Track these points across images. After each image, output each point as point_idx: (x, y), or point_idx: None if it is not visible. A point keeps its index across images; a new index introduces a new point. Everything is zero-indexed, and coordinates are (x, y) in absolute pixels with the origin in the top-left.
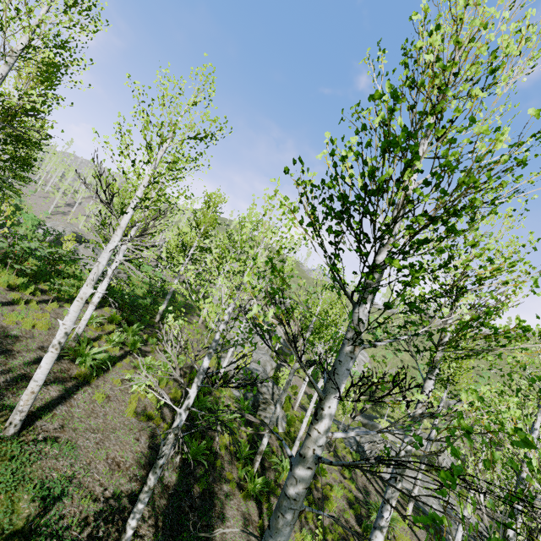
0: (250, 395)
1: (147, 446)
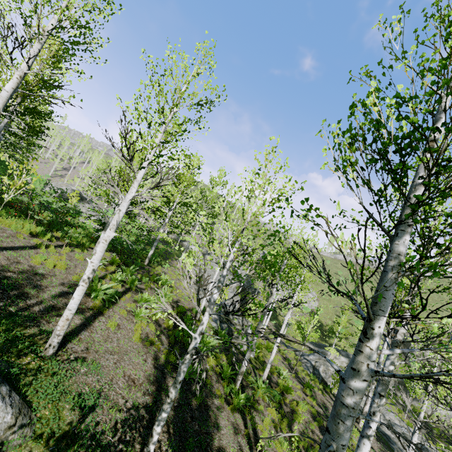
0: (225, 325)
1: (153, 366)
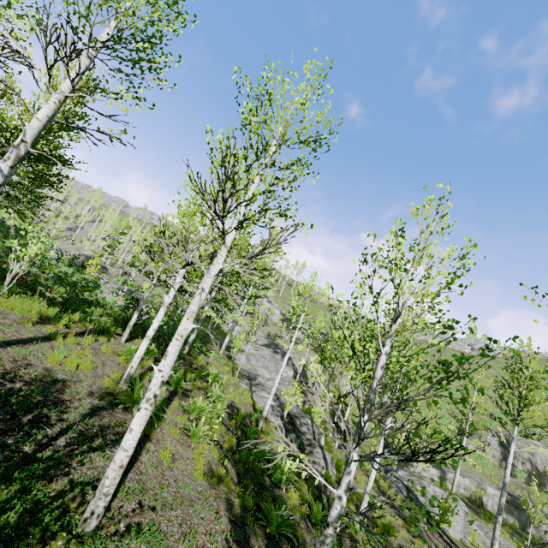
0: (293, 436)
1: (229, 521)
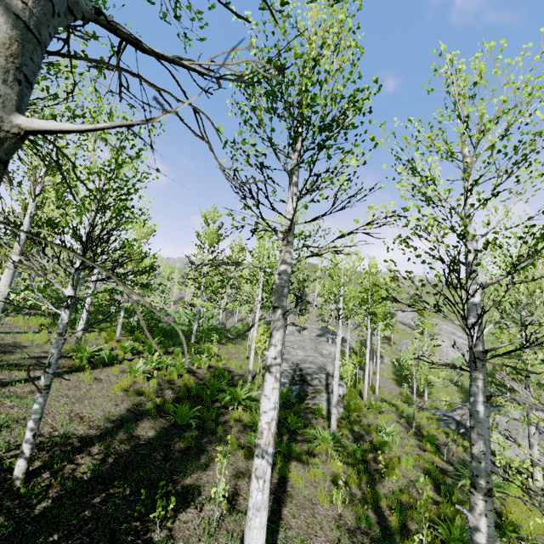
0: (296, 387)
1: (126, 410)
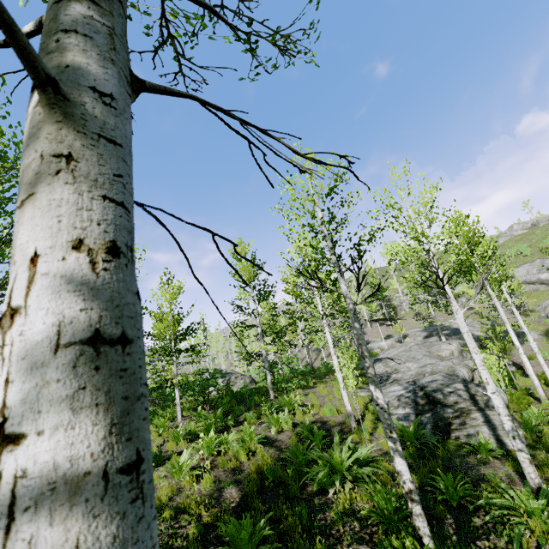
0: (426, 416)
1: None
